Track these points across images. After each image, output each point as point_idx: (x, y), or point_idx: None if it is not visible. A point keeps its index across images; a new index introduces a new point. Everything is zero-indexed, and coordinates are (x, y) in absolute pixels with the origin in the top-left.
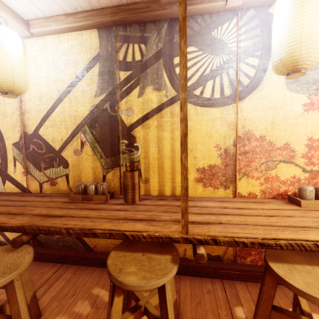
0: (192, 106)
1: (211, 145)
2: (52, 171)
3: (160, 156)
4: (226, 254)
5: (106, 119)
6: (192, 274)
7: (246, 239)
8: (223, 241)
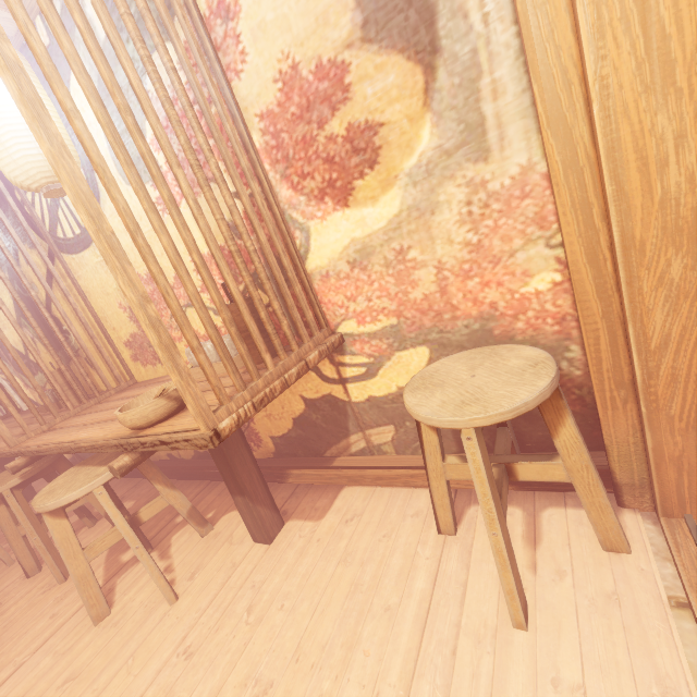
0: (69, 258)
1: (116, 306)
2: (38, 379)
3: (89, 336)
4: None
5: (27, 304)
6: (185, 478)
7: (30, 448)
8: (24, 452)
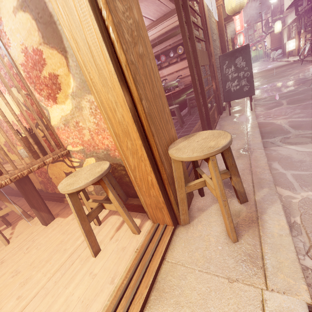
0: None
1: None
2: None
3: None
4: (42, 188)
5: None
6: None
7: None
8: None
